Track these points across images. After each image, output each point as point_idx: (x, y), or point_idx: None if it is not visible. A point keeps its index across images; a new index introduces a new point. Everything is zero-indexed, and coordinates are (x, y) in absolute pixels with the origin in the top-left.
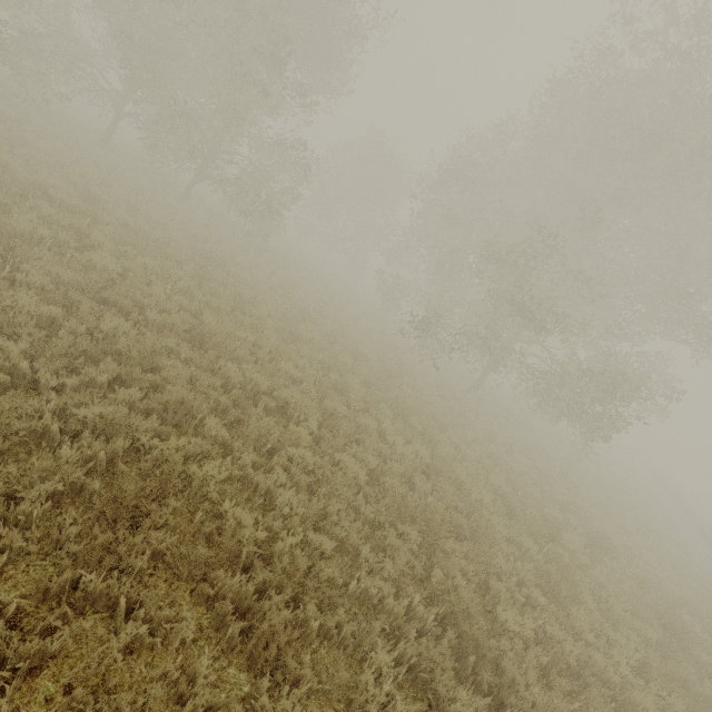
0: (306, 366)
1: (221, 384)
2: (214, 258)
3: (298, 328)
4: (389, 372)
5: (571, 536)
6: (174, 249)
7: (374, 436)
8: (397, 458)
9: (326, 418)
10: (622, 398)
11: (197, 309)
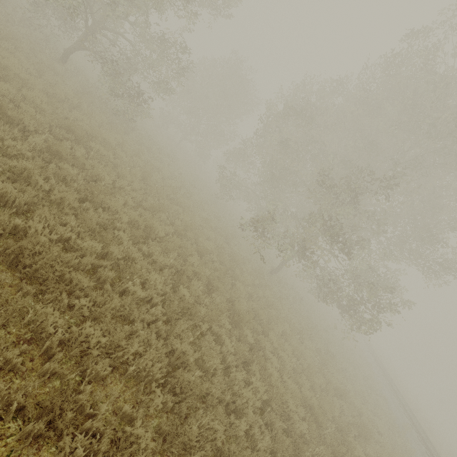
0: (156, 281)
1: (33, 336)
2: (75, 131)
3: (153, 225)
4: (227, 269)
5: (354, 441)
6: (20, 113)
7: (219, 377)
8: (239, 402)
9: (171, 360)
10: (382, 308)
11: (29, 201)
